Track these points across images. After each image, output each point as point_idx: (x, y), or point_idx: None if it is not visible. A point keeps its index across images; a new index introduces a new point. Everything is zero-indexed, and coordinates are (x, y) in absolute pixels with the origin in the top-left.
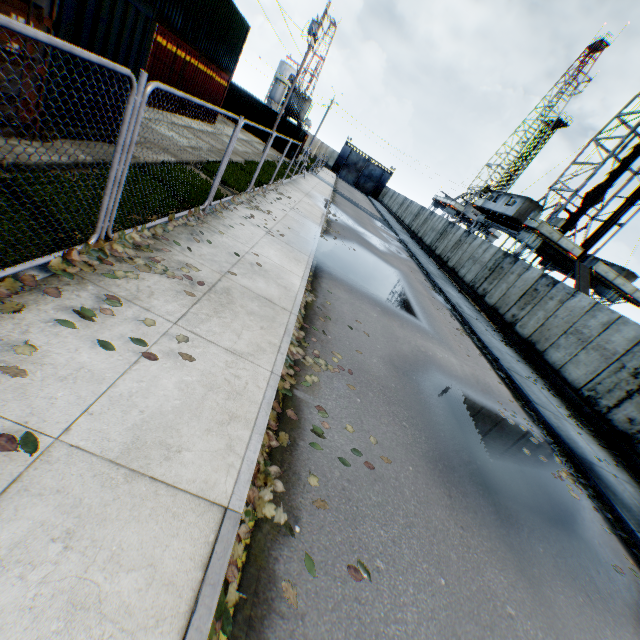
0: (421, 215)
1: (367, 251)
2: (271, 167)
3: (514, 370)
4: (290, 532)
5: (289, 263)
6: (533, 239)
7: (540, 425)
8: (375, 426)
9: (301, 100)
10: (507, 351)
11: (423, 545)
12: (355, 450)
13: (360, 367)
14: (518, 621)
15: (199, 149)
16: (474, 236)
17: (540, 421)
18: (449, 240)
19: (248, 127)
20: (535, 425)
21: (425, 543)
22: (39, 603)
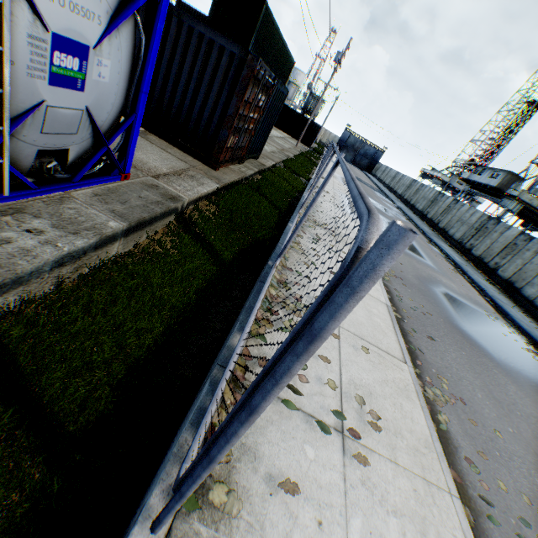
0: (413, 186)
1: (381, 216)
2: (306, 157)
3: (496, 297)
4: (403, 321)
5: (352, 223)
6: (514, 205)
7: (515, 328)
8: (420, 302)
9: (316, 101)
10: (490, 287)
11: (453, 342)
12: (415, 307)
13: (404, 278)
14: (498, 375)
15: (275, 152)
16: (461, 203)
17: (515, 326)
18: (439, 206)
19: (279, 125)
20: (511, 327)
21: (453, 342)
22: (360, 307)
